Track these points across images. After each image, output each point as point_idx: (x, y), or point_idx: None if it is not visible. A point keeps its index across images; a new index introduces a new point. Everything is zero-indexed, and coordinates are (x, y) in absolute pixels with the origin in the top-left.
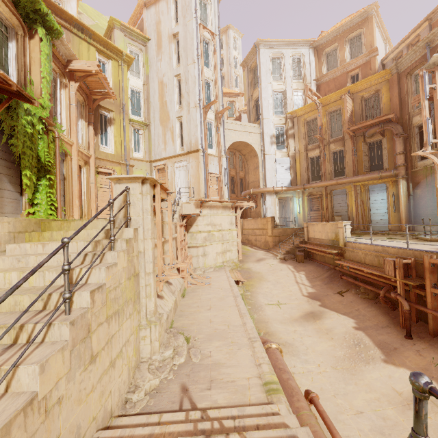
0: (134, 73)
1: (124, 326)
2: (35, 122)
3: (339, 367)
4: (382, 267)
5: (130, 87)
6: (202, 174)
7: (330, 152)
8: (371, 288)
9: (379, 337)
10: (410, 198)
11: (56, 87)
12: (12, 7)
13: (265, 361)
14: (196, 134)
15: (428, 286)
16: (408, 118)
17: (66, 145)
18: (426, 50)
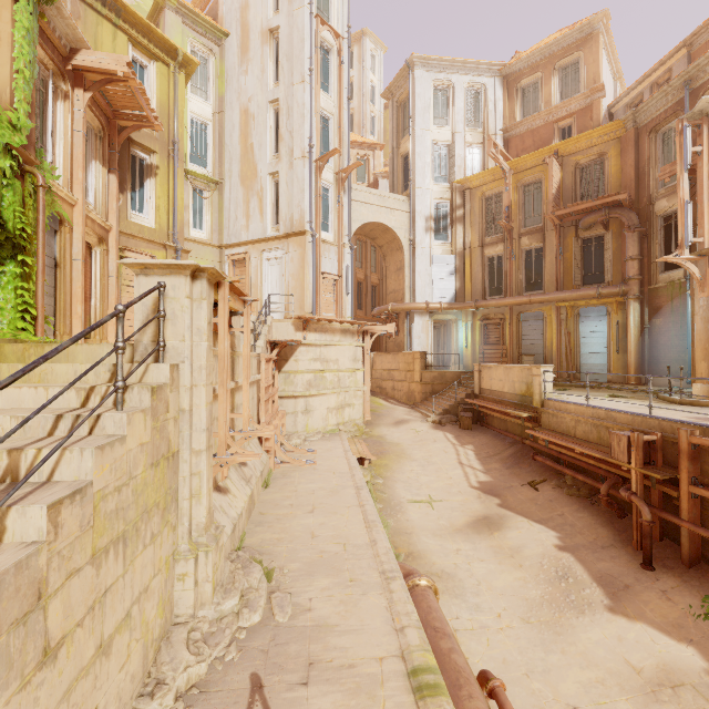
0: (198, 91)
1: (137, 563)
2: None
3: (534, 620)
4: (604, 444)
5: (190, 116)
6: (309, 274)
7: (521, 250)
8: (585, 479)
9: (599, 565)
10: (645, 331)
11: (47, 95)
12: None
13: (411, 620)
14: (301, 204)
15: (684, 482)
16: (649, 201)
17: (61, 204)
18: (684, 93)
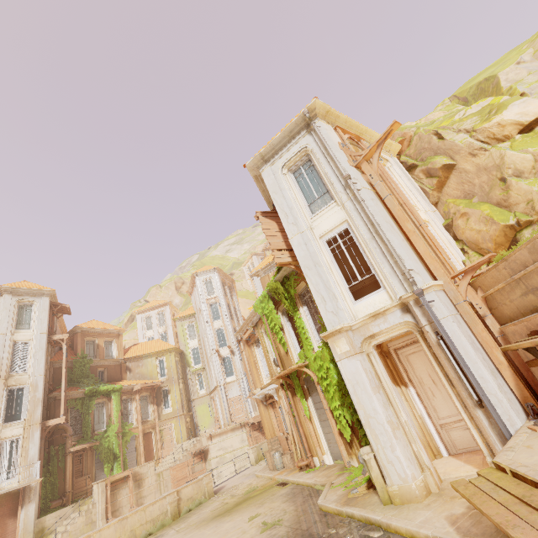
0: (193, 337)
1: None
2: (111, 438)
3: None
4: None
5: (191, 348)
6: (223, 403)
7: None
8: None
9: None
10: None
11: (131, 402)
12: (102, 397)
13: None
14: (215, 373)
15: None
16: None
17: (134, 431)
18: None
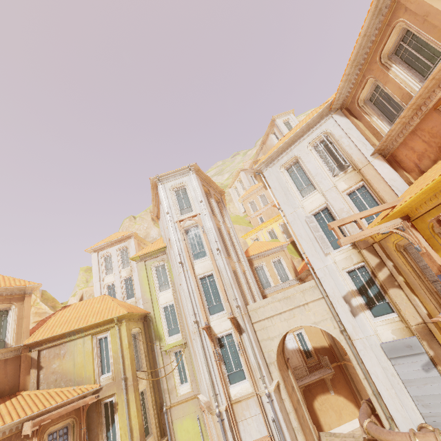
0: (164, 286)
1: None
2: None
3: None
4: None
5: (162, 306)
6: None
7: None
8: None
9: None
10: None
11: None
12: None
13: None
14: (205, 377)
15: None
16: None
17: None
18: None
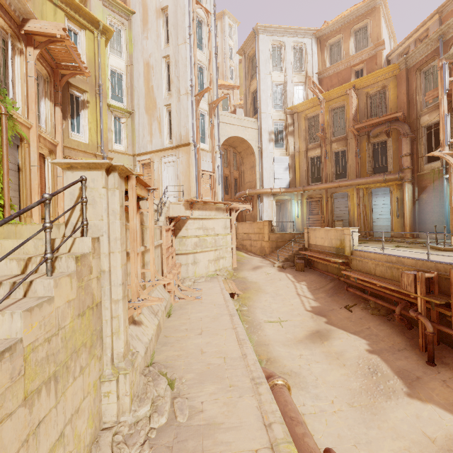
0: (115, 51)
1: (68, 393)
2: None
3: (357, 404)
4: (396, 280)
5: (110, 68)
6: (193, 171)
7: (332, 152)
8: (384, 303)
9: (397, 363)
10: (416, 203)
11: (7, 52)
12: None
13: (276, 417)
14: (186, 125)
15: None
16: (416, 117)
17: (20, 127)
18: (439, 43)
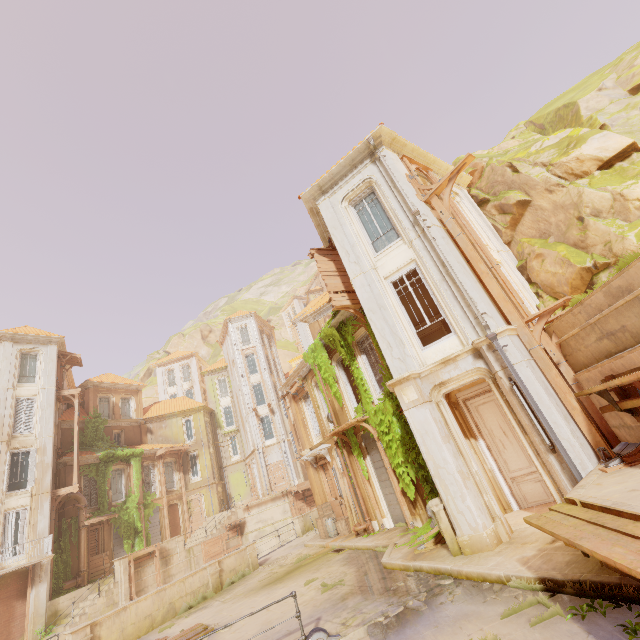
0: (224, 394)
1: None
2: (132, 510)
3: None
4: None
5: (223, 407)
6: (261, 469)
7: None
8: None
9: None
10: None
11: (153, 469)
12: (120, 463)
13: None
14: (252, 436)
15: None
16: None
17: (158, 502)
18: None
